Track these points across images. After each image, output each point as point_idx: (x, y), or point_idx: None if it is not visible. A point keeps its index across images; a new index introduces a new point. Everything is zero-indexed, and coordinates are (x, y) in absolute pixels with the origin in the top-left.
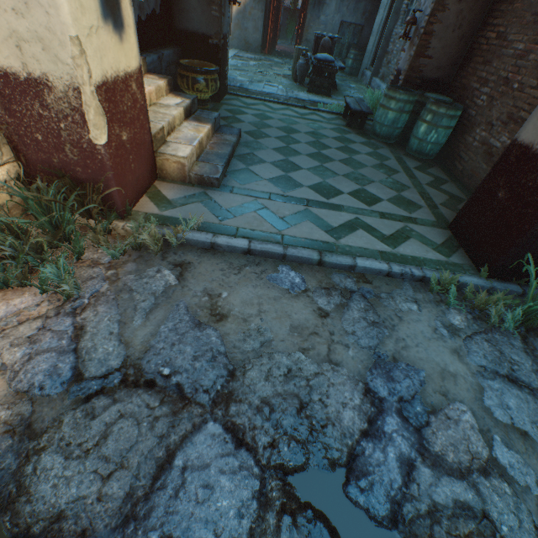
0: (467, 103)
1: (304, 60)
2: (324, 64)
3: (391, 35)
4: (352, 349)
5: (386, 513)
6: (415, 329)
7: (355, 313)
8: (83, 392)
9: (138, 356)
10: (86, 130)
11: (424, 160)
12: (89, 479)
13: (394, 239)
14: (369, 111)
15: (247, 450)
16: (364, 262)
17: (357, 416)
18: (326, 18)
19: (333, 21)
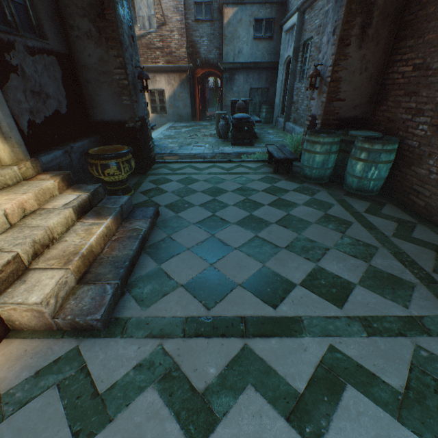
0: (401, 134)
1: (224, 121)
2: (242, 121)
3: (293, 90)
4: None
5: None
6: None
7: None
8: None
9: None
10: None
11: (371, 197)
12: None
13: (419, 400)
14: (294, 156)
15: None
16: None
17: None
18: (238, 88)
19: (243, 89)
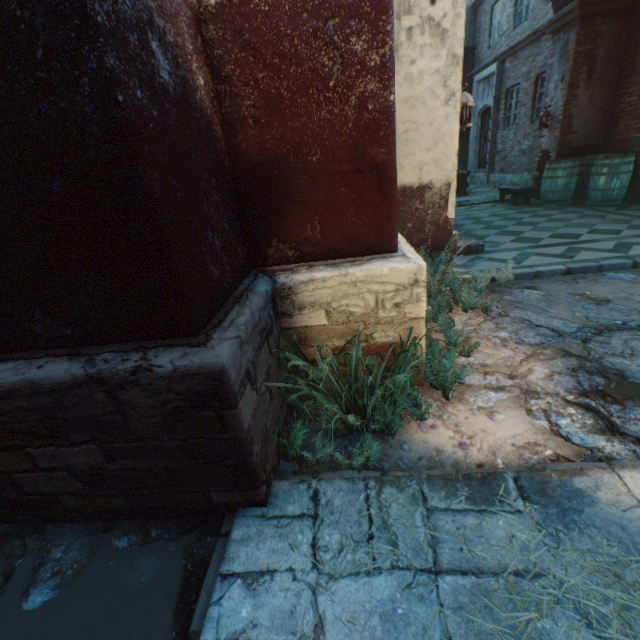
0: (636, 150)
1: None
2: None
3: (495, 139)
4: None
5: None
6: None
7: None
8: (580, 337)
9: (581, 324)
10: (444, 211)
11: (616, 205)
12: None
13: None
14: (533, 187)
15: None
16: None
17: None
18: None
19: None
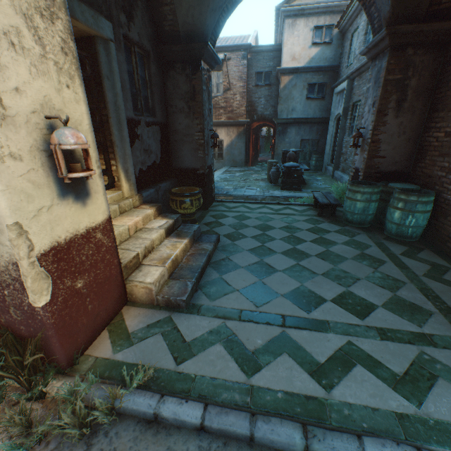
0: (438, 188)
1: (275, 169)
2: (292, 169)
3: (342, 142)
4: None
5: None
6: None
7: None
8: None
9: None
10: (26, 295)
11: (409, 243)
12: None
13: (413, 381)
14: (337, 202)
15: None
16: None
17: None
18: (289, 140)
19: (295, 140)
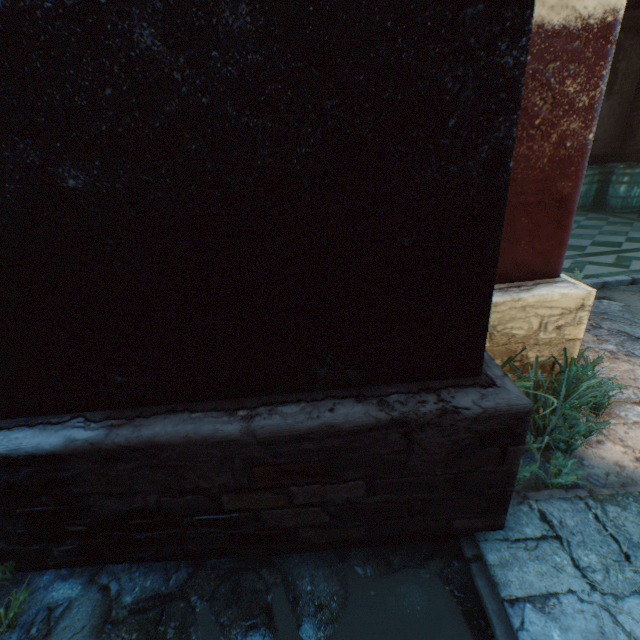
0: None
1: None
2: None
3: None
4: None
5: None
6: None
7: None
8: None
9: None
10: None
11: (635, 212)
12: None
13: None
14: None
15: None
16: None
17: None
18: None
19: None
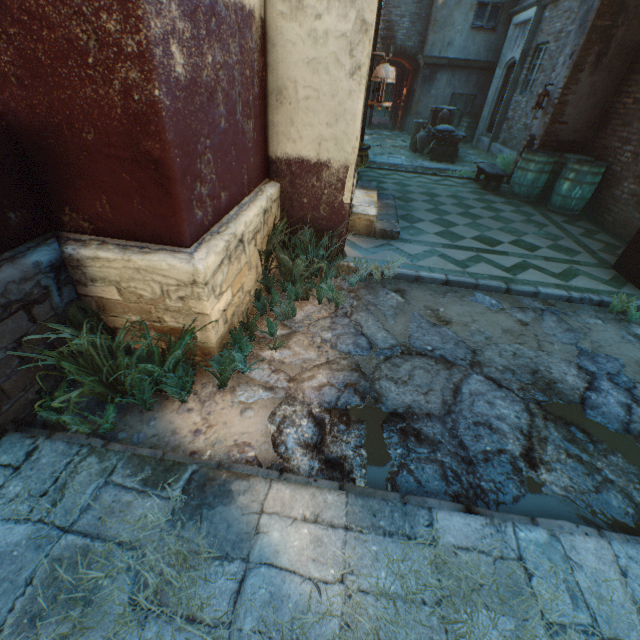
0: (610, 161)
1: (425, 133)
2: (446, 134)
3: (510, 103)
4: (556, 345)
5: (618, 426)
6: (604, 336)
7: (550, 323)
8: (383, 355)
9: (402, 341)
10: (341, 194)
11: (570, 215)
12: (415, 393)
13: (564, 276)
14: (505, 174)
15: (506, 390)
16: (545, 290)
17: (577, 380)
18: (437, 92)
19: (444, 94)
